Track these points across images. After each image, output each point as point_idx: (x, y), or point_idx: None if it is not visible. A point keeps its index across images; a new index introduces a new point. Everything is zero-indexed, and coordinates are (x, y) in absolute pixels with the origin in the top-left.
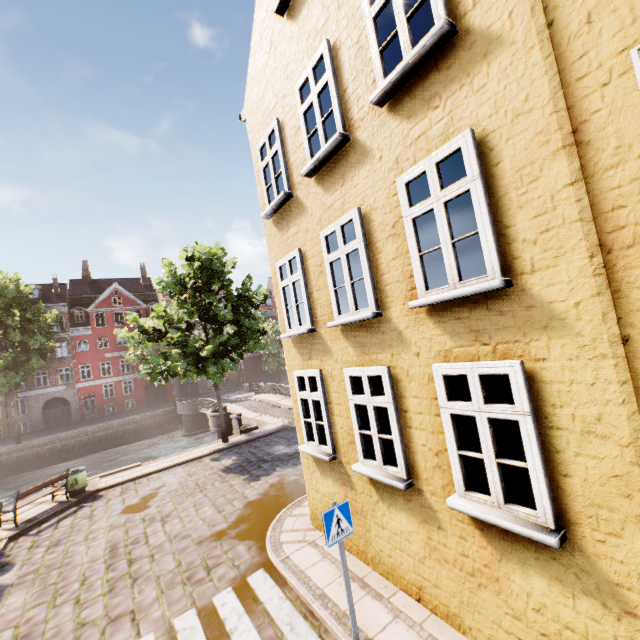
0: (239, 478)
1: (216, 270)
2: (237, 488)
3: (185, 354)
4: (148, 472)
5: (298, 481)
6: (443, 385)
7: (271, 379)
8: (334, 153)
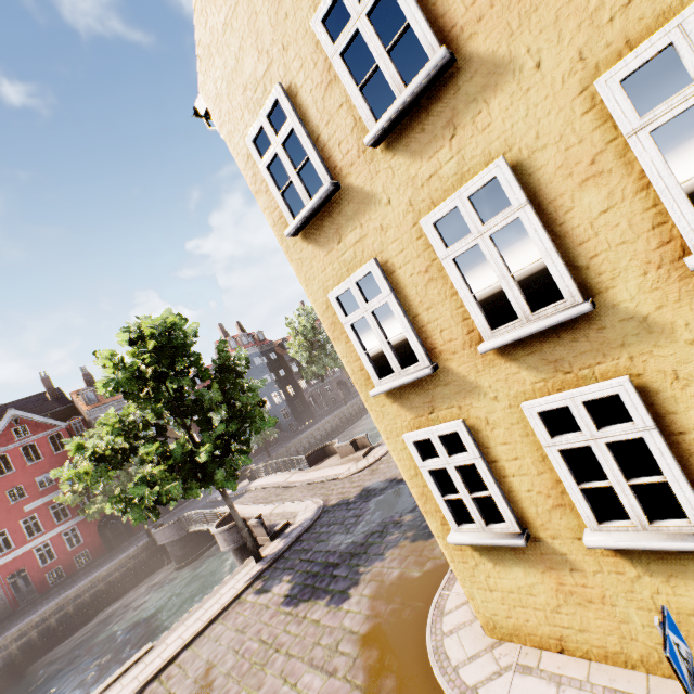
0: (318, 606)
1: (177, 345)
2: (328, 623)
3: (168, 468)
4: (173, 654)
5: (405, 576)
6: None
7: (255, 457)
8: (425, 92)
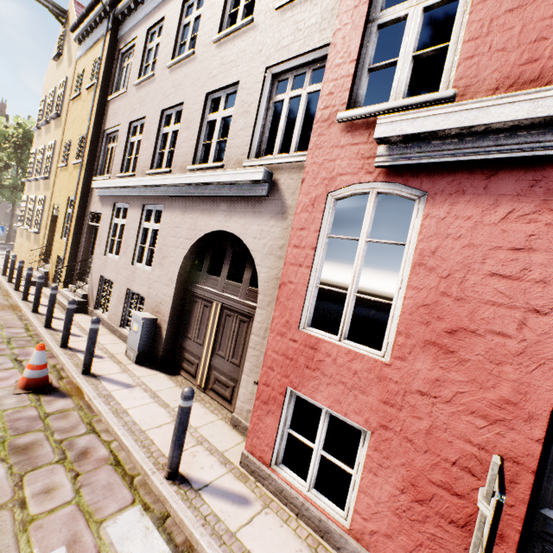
0: None
1: None
2: None
3: None
4: None
5: None
6: (39, 201)
7: None
8: (48, 124)
